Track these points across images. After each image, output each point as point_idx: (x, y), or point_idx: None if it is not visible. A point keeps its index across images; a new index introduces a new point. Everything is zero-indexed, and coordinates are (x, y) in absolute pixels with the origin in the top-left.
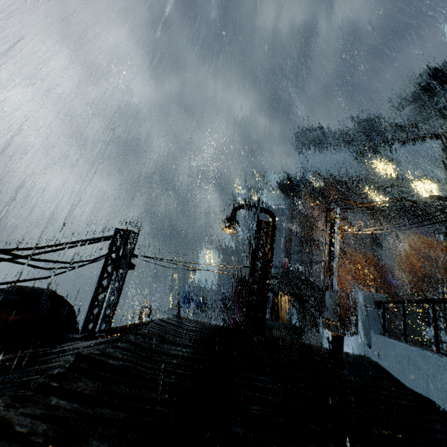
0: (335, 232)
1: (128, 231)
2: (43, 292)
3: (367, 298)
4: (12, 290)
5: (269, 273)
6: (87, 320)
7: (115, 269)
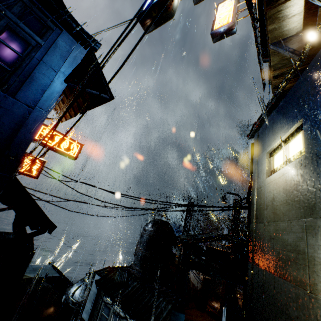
0: None
1: (193, 202)
2: (167, 221)
3: None
4: (160, 220)
5: (240, 219)
6: (183, 231)
7: (190, 215)
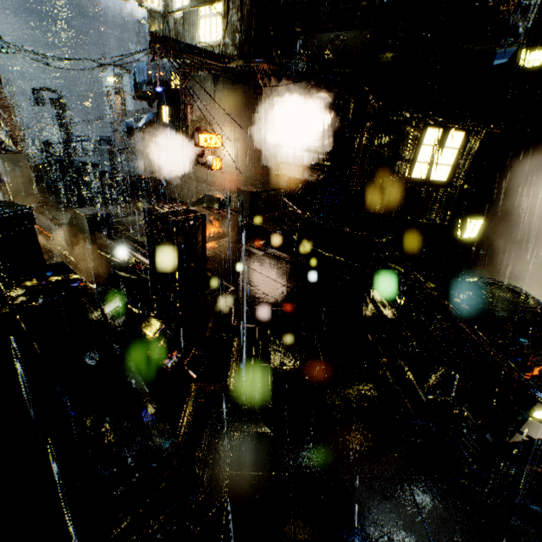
0: (109, 97)
1: None
2: None
3: (100, 138)
4: None
5: (66, 128)
6: None
7: None
